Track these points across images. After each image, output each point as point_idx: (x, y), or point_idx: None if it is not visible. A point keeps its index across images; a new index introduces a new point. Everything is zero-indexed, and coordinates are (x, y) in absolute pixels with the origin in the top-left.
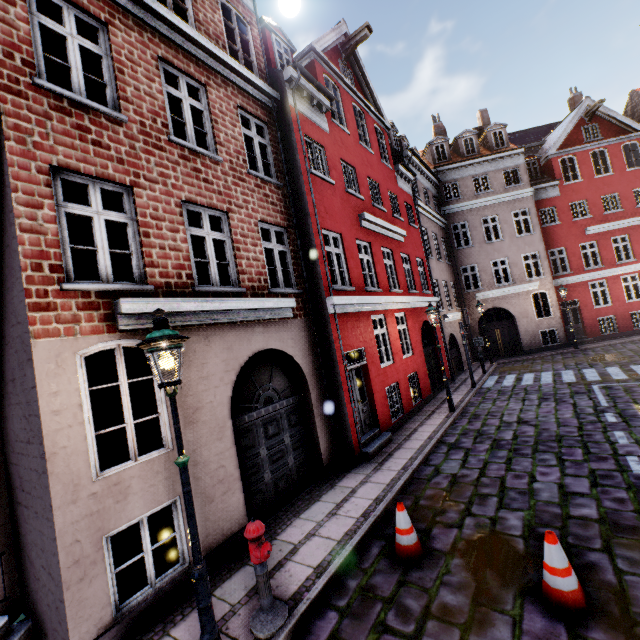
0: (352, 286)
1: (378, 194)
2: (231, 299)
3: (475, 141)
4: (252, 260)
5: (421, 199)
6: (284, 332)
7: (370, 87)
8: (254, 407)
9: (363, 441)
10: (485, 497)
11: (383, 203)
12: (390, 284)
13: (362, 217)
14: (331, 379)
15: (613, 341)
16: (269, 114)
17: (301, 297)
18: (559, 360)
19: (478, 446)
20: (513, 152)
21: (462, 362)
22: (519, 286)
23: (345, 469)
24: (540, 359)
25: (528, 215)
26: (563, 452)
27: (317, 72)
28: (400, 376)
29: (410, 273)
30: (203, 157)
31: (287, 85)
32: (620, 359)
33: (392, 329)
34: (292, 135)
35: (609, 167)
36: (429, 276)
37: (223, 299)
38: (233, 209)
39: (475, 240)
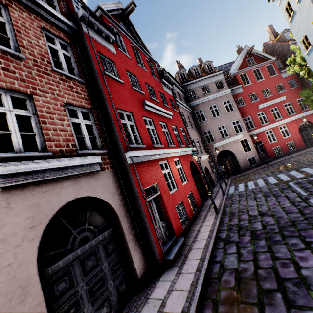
0: (143, 144)
1: (153, 93)
2: (32, 161)
3: (199, 70)
4: (59, 130)
5: (177, 98)
6: (94, 182)
7: (140, 38)
8: (70, 250)
9: (166, 250)
10: (270, 294)
11: (157, 98)
12: (168, 142)
13: (145, 103)
14: (136, 210)
15: (283, 158)
16: (71, 38)
17: (107, 155)
18: (262, 172)
19: (243, 238)
20: (218, 73)
21: (213, 181)
22: (233, 137)
23: (155, 277)
24: (252, 173)
25: (230, 102)
26: (303, 235)
27: (104, 21)
28: (183, 197)
29: (178, 136)
30: (3, 52)
31: (81, 21)
32: (293, 166)
33: (173, 168)
34: (88, 50)
35: (262, 76)
36: (188, 137)
37: (21, 162)
38: (38, 93)
39: (208, 117)
